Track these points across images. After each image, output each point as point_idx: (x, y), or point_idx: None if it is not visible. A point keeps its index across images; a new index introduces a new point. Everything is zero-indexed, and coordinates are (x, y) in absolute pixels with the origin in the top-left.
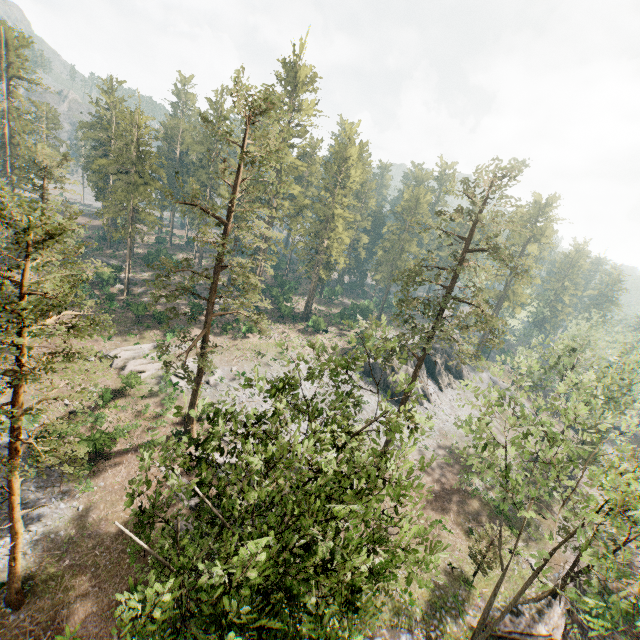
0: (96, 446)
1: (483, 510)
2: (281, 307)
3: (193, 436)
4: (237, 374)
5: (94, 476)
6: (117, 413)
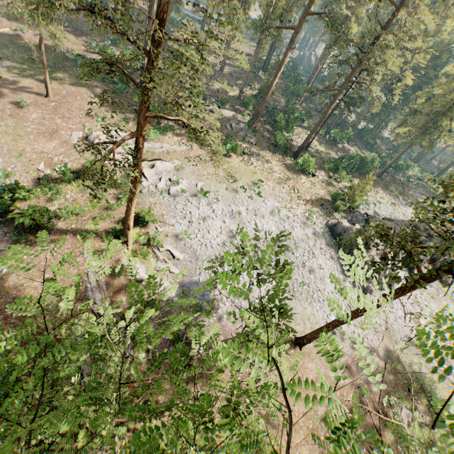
0: (32, 220)
1: (396, 449)
2: (277, 135)
3: (128, 240)
4: (199, 191)
5: (30, 245)
6: (76, 193)
